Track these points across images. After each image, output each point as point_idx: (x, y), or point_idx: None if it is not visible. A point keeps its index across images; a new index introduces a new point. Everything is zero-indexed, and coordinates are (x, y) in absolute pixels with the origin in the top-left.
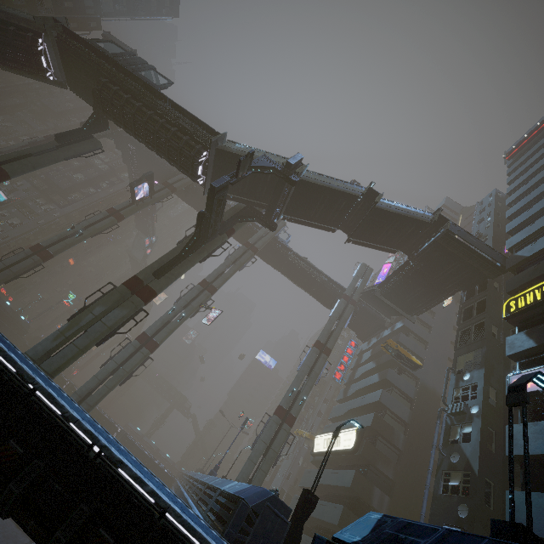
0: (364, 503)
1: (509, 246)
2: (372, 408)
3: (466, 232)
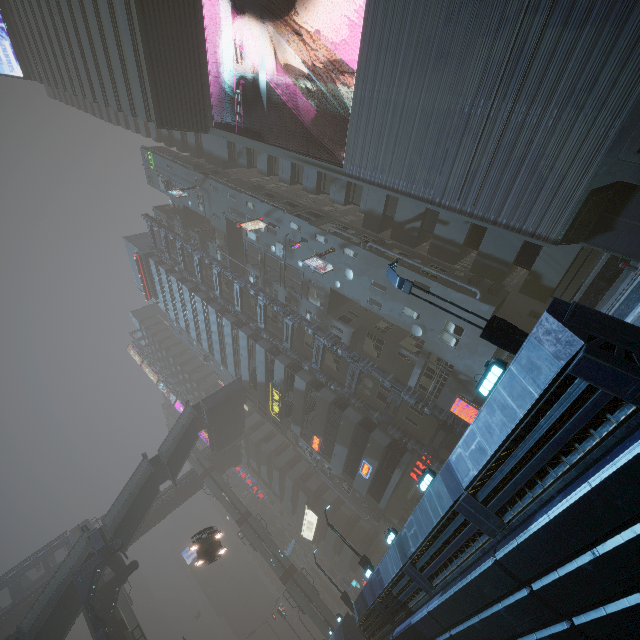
0: (348, 521)
1: (234, 375)
2: (296, 486)
3: (213, 395)
